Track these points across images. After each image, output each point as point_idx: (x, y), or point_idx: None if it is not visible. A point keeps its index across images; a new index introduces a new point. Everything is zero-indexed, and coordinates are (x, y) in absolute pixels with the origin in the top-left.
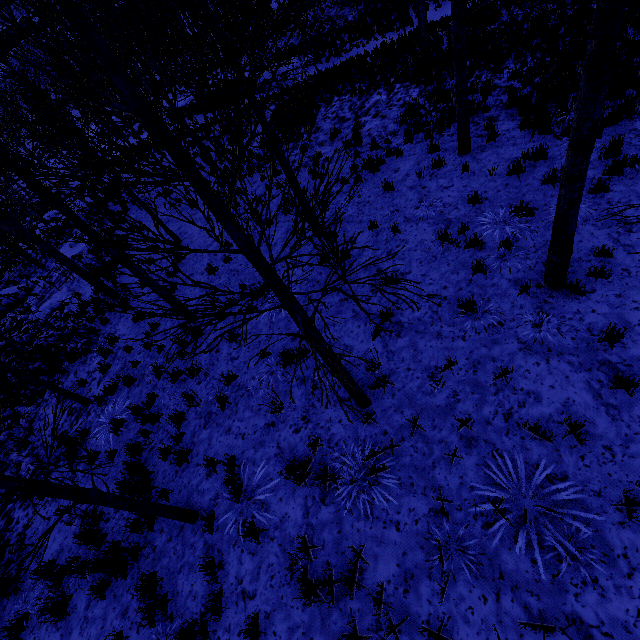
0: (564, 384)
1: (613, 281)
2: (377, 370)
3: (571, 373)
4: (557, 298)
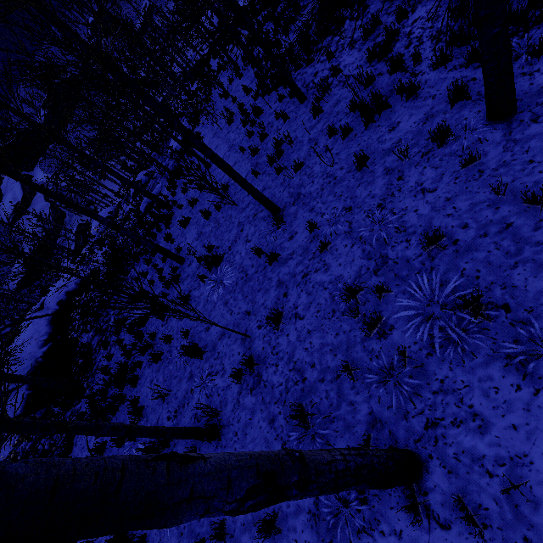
0: None
1: (489, 542)
2: (223, 412)
3: None
4: (395, 490)
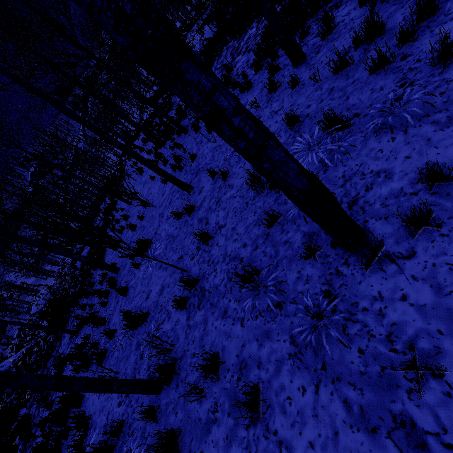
0: (329, 447)
1: (450, 233)
2: (176, 348)
3: (344, 427)
4: (354, 267)
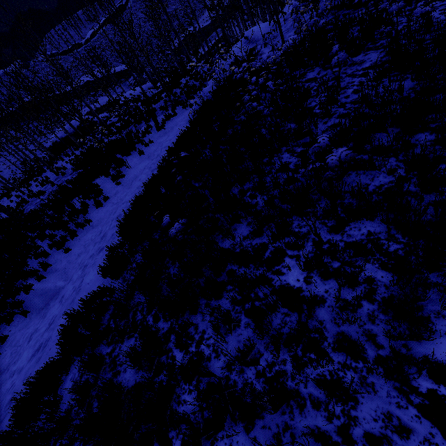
0: None
1: None
2: None
3: None
4: None
